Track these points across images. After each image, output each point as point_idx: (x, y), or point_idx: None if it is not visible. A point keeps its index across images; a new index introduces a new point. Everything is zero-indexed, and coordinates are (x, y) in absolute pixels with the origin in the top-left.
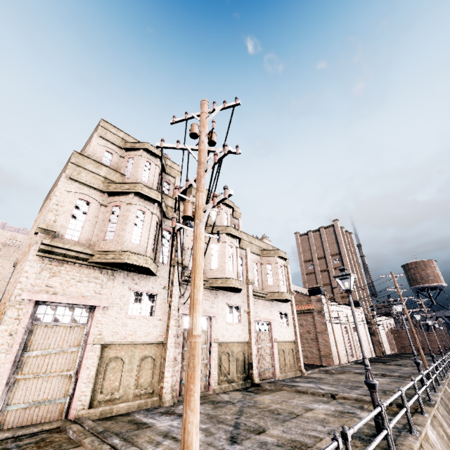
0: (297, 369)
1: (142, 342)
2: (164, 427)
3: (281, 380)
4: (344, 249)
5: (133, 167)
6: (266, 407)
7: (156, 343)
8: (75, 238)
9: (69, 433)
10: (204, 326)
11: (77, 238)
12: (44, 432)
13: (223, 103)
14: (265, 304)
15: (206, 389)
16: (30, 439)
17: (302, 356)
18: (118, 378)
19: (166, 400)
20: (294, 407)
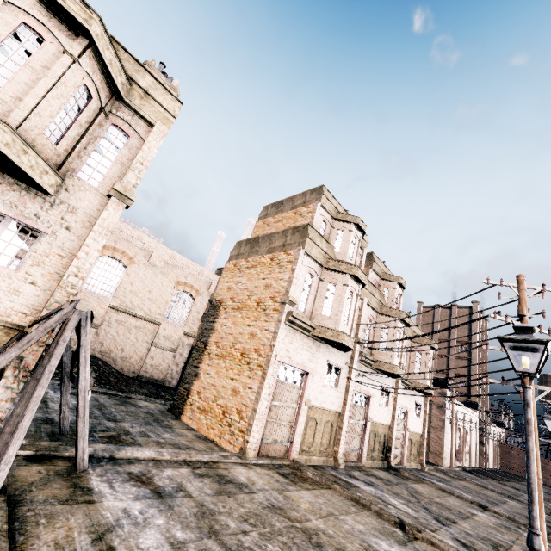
0: (418, 462)
1: (328, 409)
2: (370, 491)
3: (408, 469)
4: (476, 340)
5: (342, 241)
6: (430, 498)
7: (335, 412)
8: (302, 309)
9: (307, 473)
10: (362, 403)
11: (303, 310)
12: (284, 466)
13: (542, 285)
14: (407, 391)
15: (358, 461)
16: (285, 470)
17: None
18: (312, 435)
19: (340, 463)
20: (456, 506)
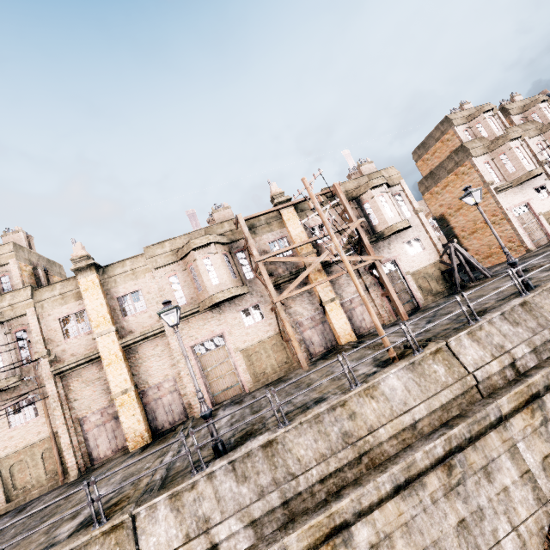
0: None
1: None
2: None
3: None
4: None
5: (485, 129)
6: None
7: None
8: (497, 181)
9: None
10: None
11: (498, 181)
12: None
13: None
14: None
15: None
16: None
17: None
18: None
19: None
20: None
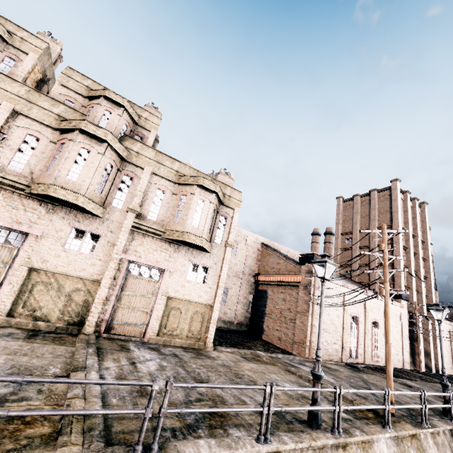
0: (203, 340)
1: None
2: None
3: (150, 343)
4: (397, 221)
5: None
6: None
7: None
8: None
9: None
10: (15, 243)
11: None
12: None
13: None
14: (162, 245)
15: None
16: None
17: (276, 336)
18: None
19: None
20: None
